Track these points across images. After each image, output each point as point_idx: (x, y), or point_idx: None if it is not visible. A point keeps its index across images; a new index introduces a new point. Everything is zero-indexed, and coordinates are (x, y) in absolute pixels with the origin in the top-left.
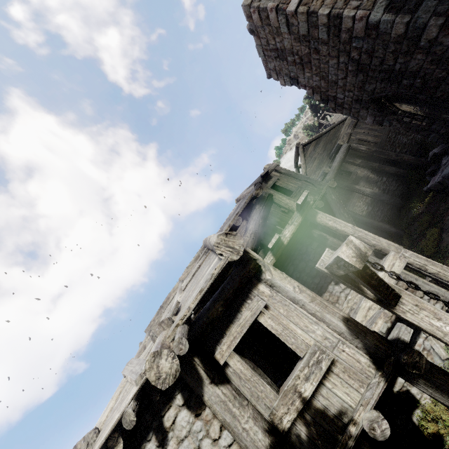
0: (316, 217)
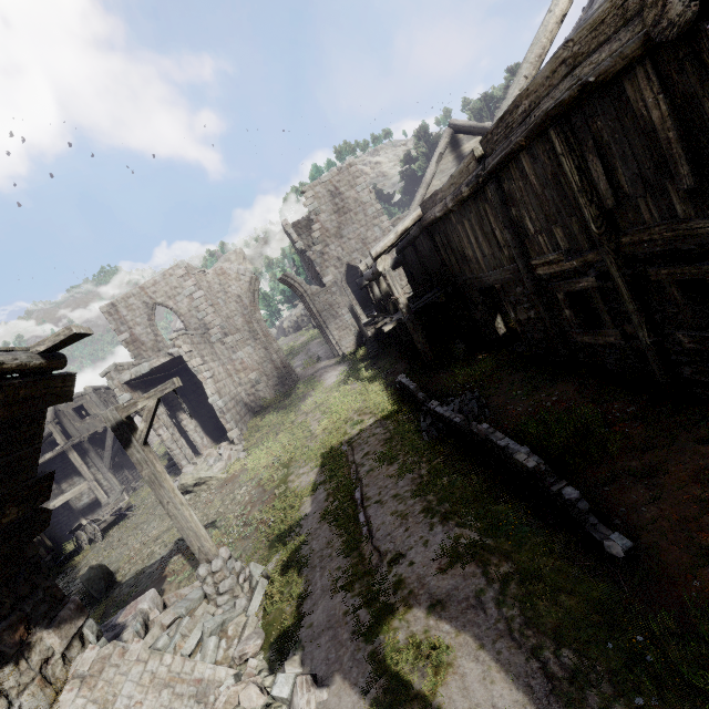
0: (68, 453)
